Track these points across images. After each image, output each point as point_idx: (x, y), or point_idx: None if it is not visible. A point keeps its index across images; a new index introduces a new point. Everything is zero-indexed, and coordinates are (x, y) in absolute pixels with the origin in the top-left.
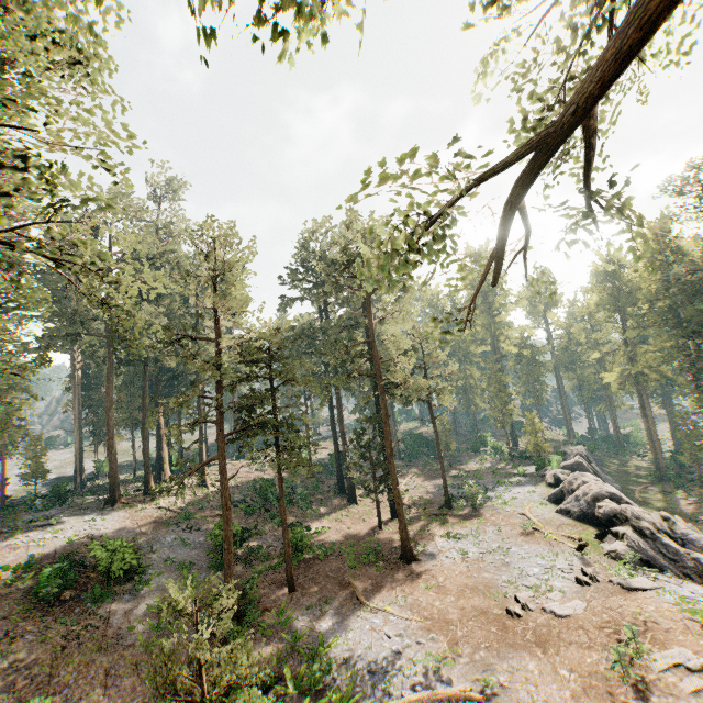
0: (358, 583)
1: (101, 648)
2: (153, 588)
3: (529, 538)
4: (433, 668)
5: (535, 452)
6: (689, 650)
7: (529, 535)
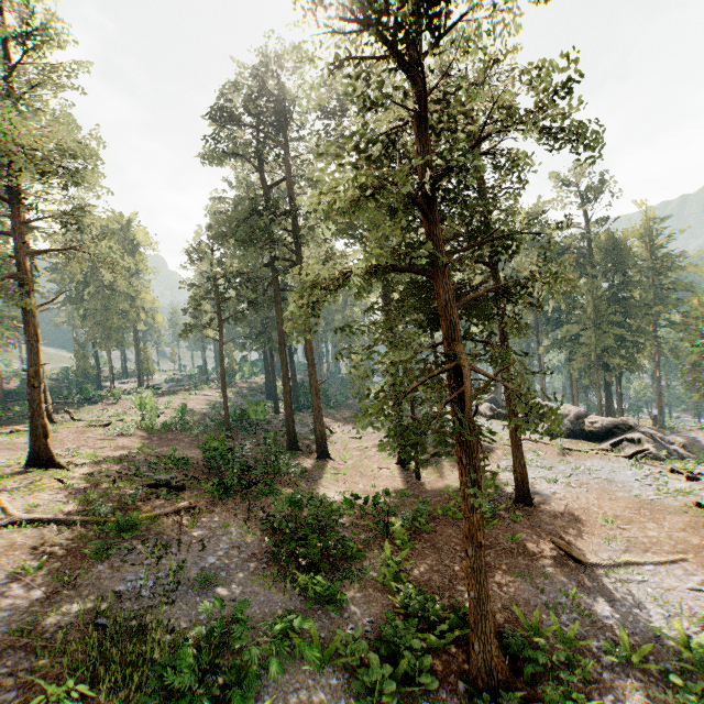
0: (530, 544)
1: None
2: None
3: (576, 456)
4: None
5: None
6: None
7: (570, 454)
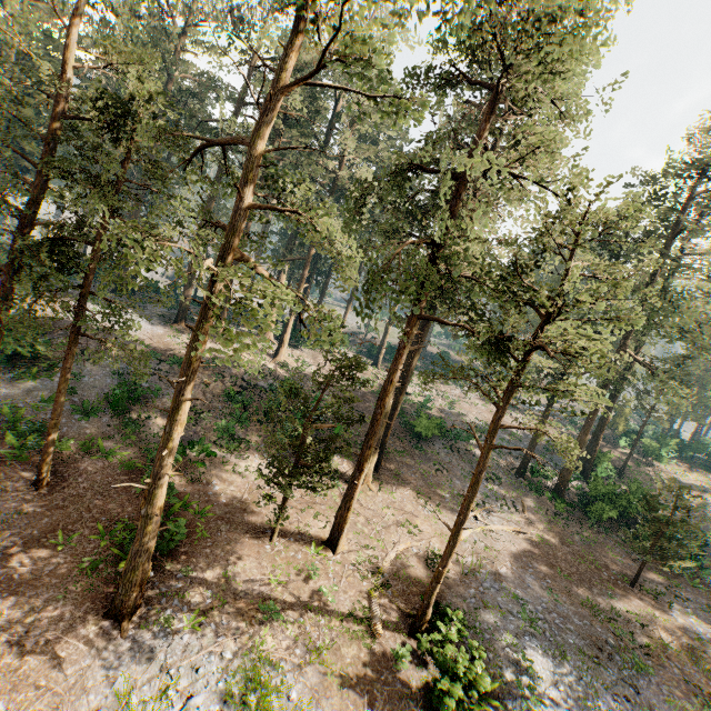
0: (43, 554)
1: None
2: (31, 384)
3: None
4: None
5: None
6: None
7: None
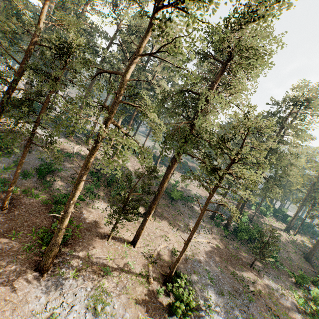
0: (6, 241)
1: None
2: None
3: None
4: None
5: None
6: None
7: None
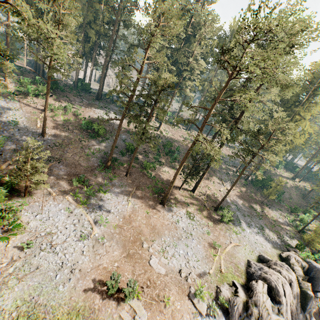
0: (140, 192)
1: (81, 147)
2: (104, 144)
3: (207, 247)
4: (99, 221)
5: (305, 241)
6: (149, 319)
7: (211, 247)
